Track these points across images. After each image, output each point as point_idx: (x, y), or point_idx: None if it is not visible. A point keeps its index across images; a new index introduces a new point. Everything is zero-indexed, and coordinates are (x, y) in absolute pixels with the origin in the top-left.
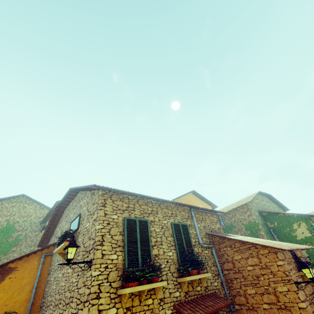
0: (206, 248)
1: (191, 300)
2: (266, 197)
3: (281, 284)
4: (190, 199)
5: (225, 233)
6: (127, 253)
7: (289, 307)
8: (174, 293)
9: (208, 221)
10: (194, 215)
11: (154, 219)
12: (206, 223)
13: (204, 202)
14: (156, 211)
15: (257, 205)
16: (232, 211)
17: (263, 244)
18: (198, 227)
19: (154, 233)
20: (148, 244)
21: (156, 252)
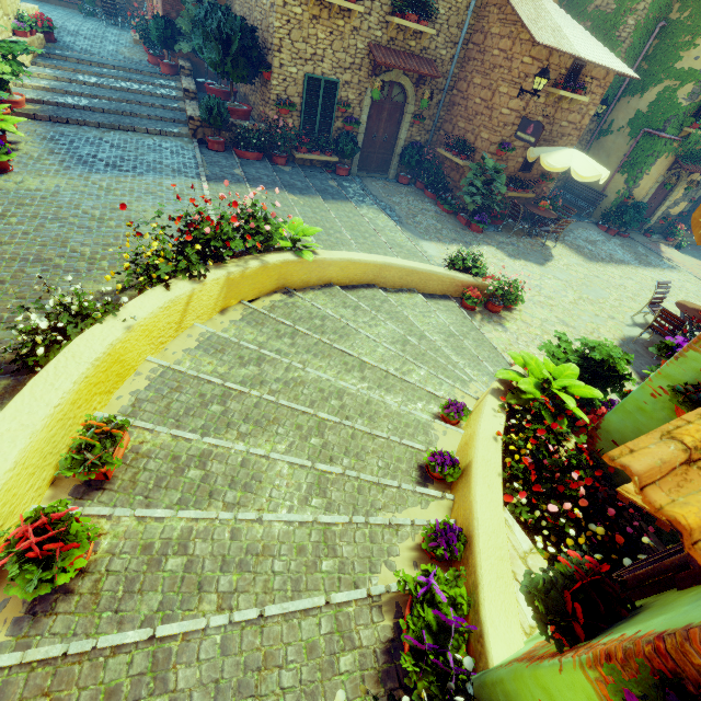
0: None
1: (394, 51)
2: None
3: (507, 85)
4: None
5: None
6: None
7: (494, 109)
8: (375, 31)
9: None
10: None
11: None
12: None
13: None
14: None
15: None
16: None
17: (524, 22)
18: None
19: None
20: None
21: None
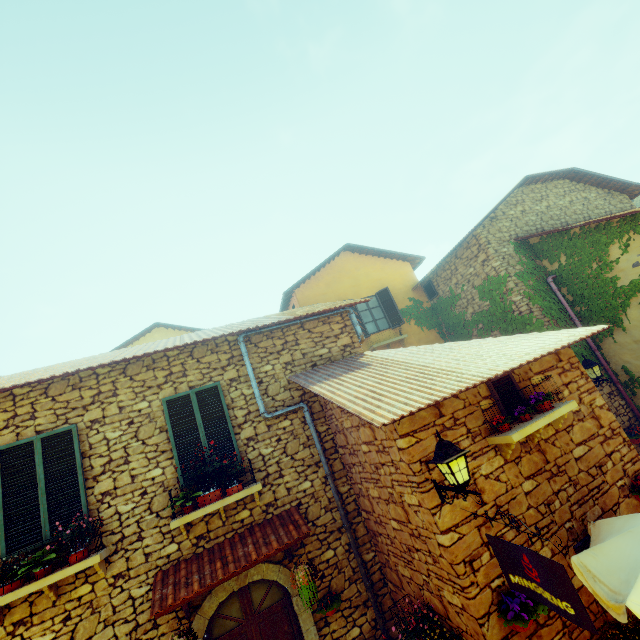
0: (287, 414)
1: (212, 548)
2: (562, 181)
3: (408, 489)
4: (344, 269)
5: (359, 356)
6: (9, 522)
7: (424, 537)
8: (161, 551)
9: (306, 342)
10: (244, 352)
11: (105, 413)
12: (297, 352)
13: (388, 260)
14: (111, 390)
15: (515, 224)
16: (449, 262)
17: (348, 410)
18: (264, 374)
19: (104, 445)
20: (76, 480)
21: (108, 486)
